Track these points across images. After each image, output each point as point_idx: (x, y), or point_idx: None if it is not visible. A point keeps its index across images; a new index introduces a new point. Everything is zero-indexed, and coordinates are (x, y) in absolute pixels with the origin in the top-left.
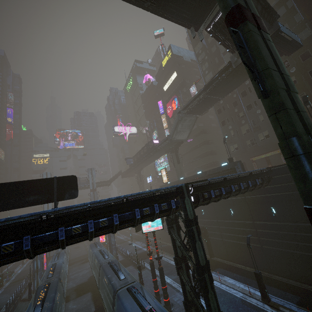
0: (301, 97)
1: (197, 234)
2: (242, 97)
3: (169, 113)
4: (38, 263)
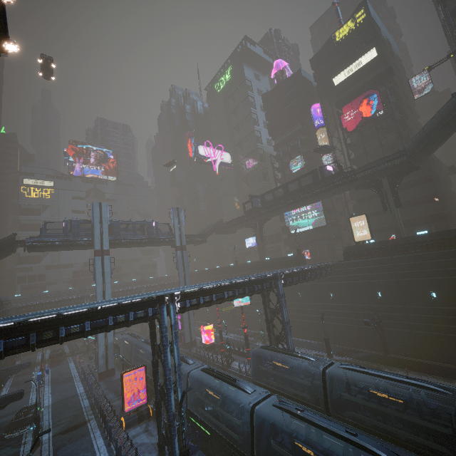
0: None
1: None
2: None
3: (348, 123)
4: (178, 396)
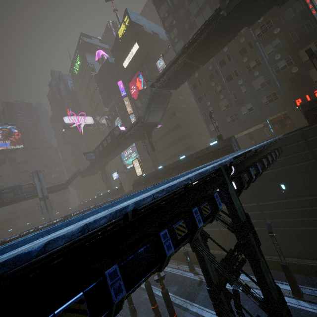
0: (286, 62)
1: (256, 246)
2: (220, 67)
3: (133, 94)
4: None
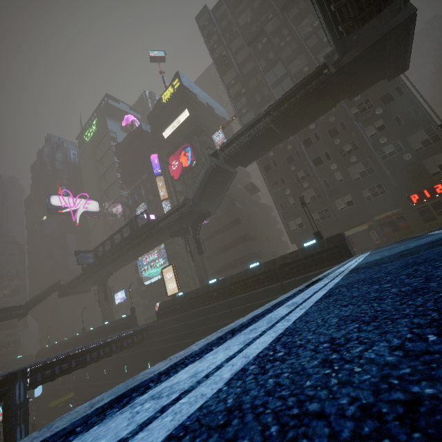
0: (394, 147)
1: None
2: (305, 147)
3: (174, 172)
4: None
